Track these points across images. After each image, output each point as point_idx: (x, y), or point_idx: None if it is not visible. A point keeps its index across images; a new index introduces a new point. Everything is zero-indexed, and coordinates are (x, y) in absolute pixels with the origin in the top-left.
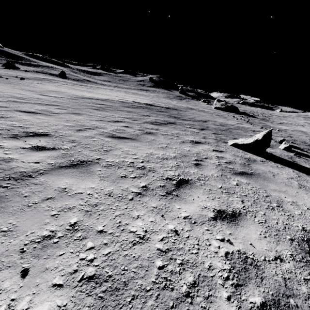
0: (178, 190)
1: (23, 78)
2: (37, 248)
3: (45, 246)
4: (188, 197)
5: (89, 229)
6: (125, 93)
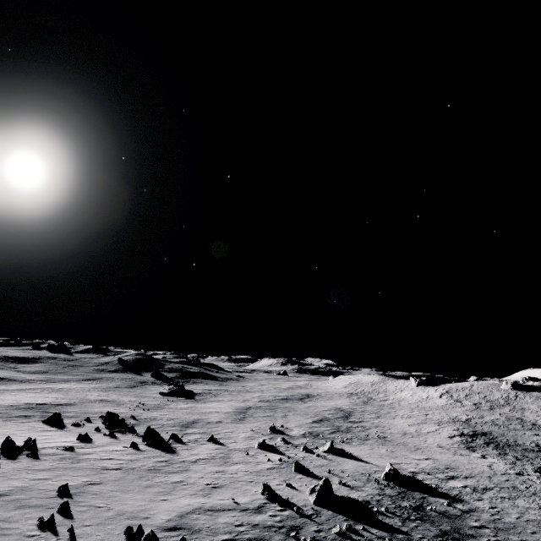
0: None
1: None
2: None
3: None
4: None
5: None
6: (36, 393)
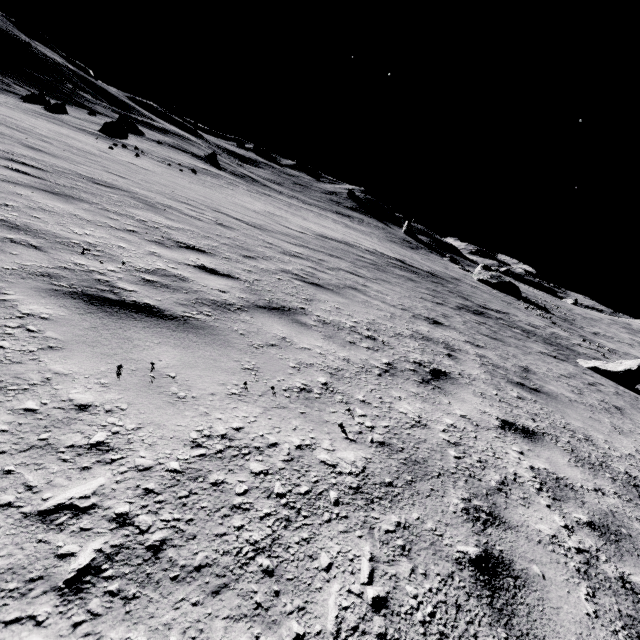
0: (625, 414)
1: (196, 171)
2: (620, 431)
3: (621, 431)
4: (639, 422)
5: (624, 428)
6: (340, 225)
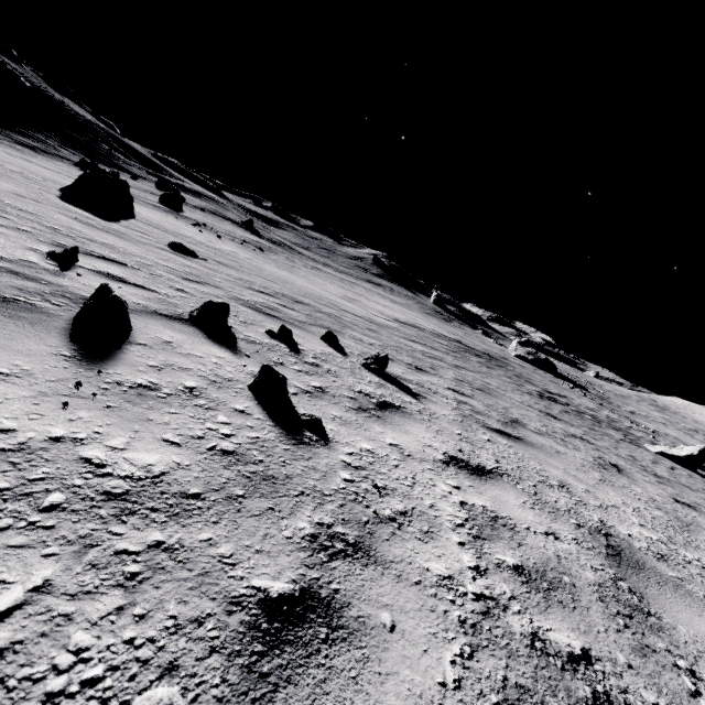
0: None
1: (262, 249)
2: None
3: None
4: None
5: None
6: (388, 301)
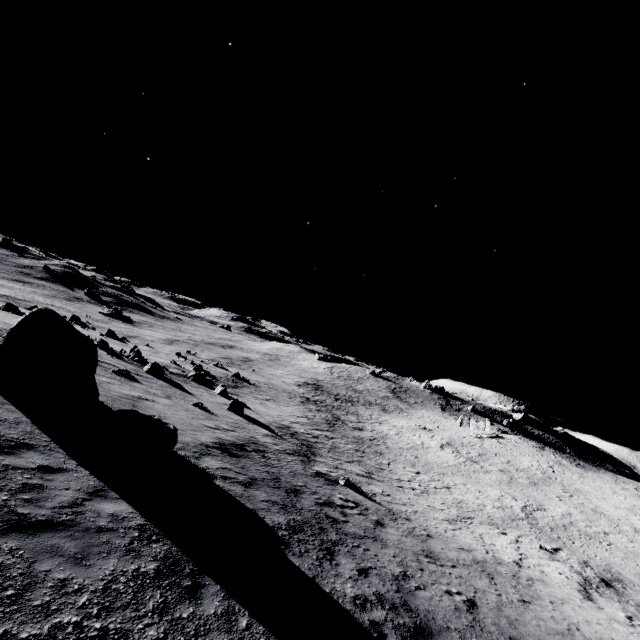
0: None
1: None
2: None
3: None
4: None
5: None
6: None
